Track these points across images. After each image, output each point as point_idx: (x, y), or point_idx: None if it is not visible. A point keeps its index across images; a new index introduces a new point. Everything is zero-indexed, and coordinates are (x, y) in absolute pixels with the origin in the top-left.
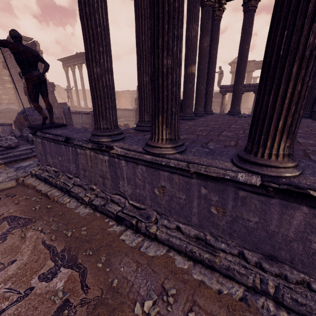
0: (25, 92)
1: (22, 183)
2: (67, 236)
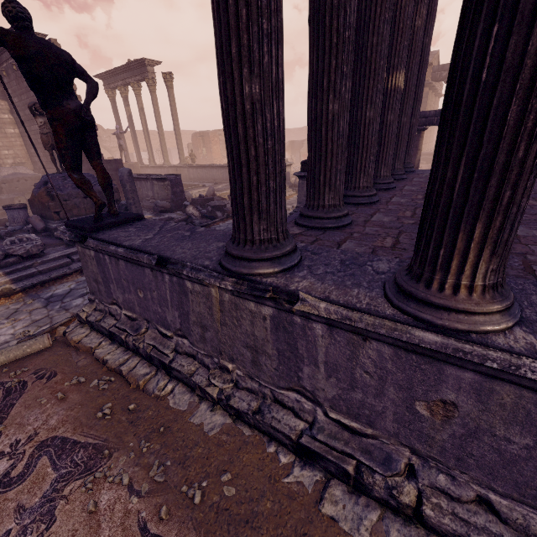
0: (45, 144)
1: (63, 339)
2: (194, 505)
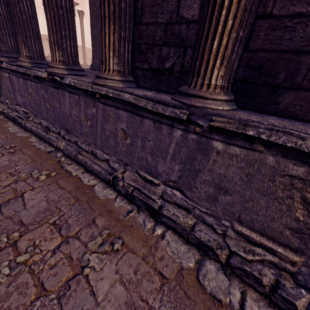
0: None
1: None
2: None
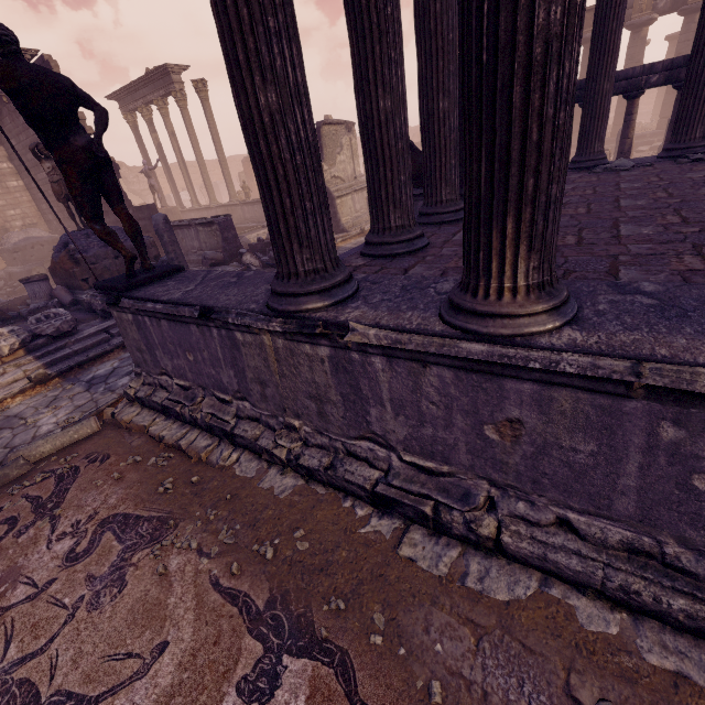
0: (58, 195)
1: (113, 421)
2: (267, 560)
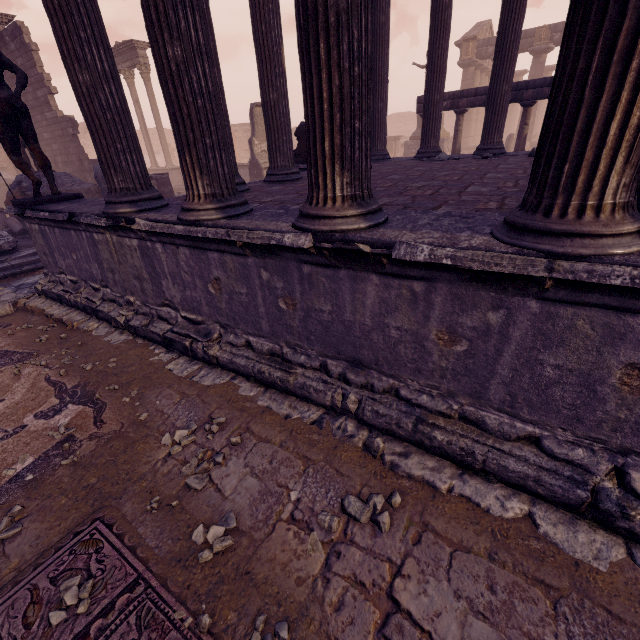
0: None
1: (24, 308)
2: (86, 371)
